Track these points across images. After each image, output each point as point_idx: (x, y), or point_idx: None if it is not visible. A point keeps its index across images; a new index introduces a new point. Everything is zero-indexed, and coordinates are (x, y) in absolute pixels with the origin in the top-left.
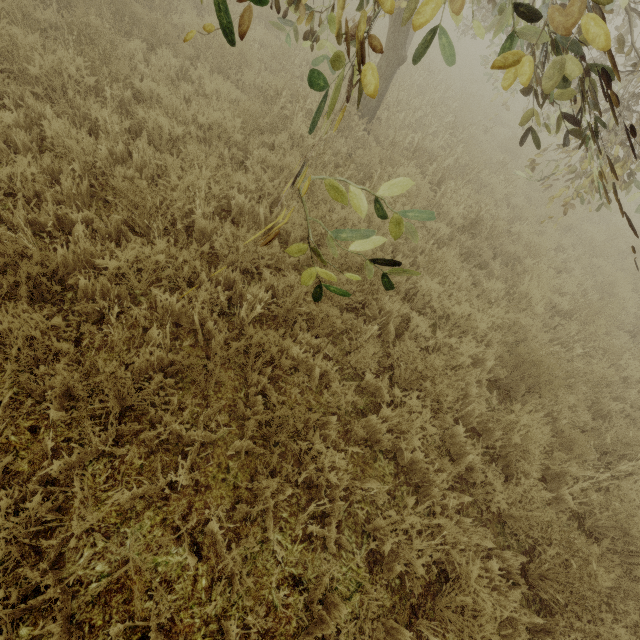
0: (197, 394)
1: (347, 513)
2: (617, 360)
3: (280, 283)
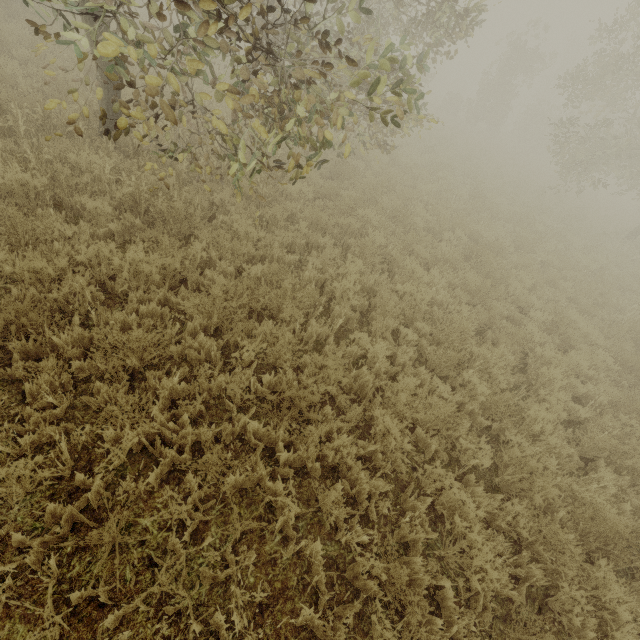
0: None
1: None
2: (272, 346)
3: None
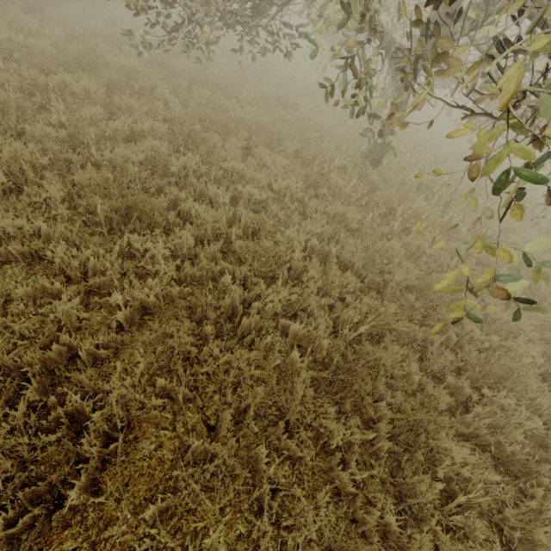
0: (329, 402)
1: (471, 504)
2: None
3: (364, 306)
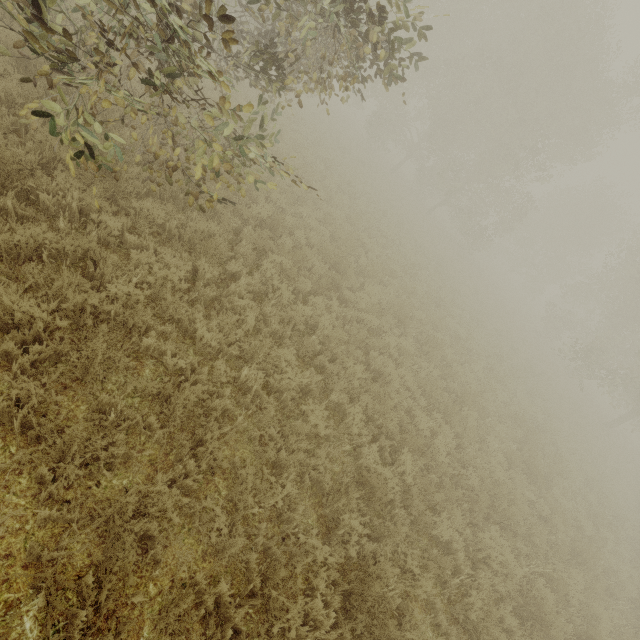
0: None
1: None
2: None
3: None
